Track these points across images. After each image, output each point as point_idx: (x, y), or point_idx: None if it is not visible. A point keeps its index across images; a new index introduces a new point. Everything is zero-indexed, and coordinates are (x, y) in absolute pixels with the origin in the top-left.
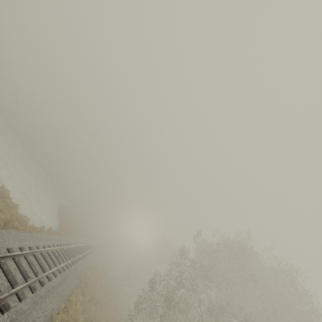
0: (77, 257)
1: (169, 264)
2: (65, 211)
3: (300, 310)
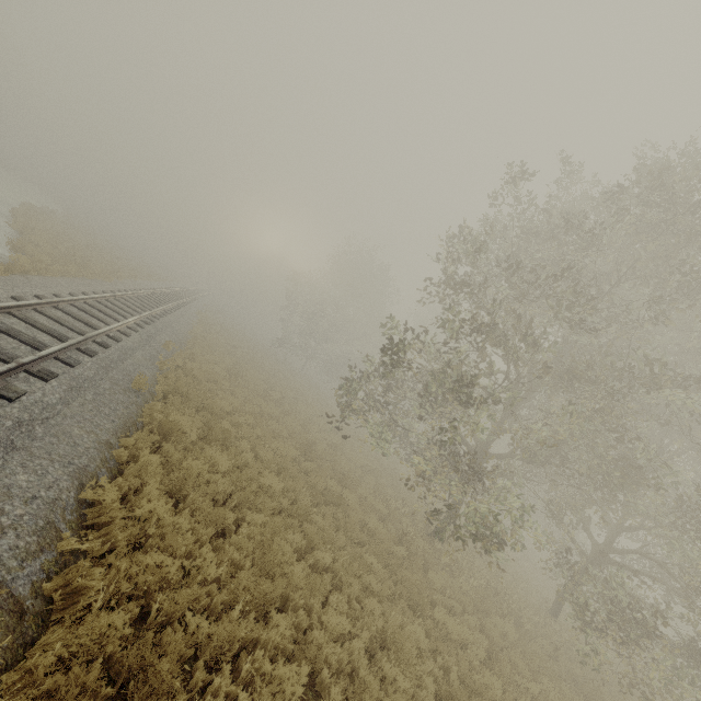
0: (114, 329)
1: (424, 289)
2: (42, 217)
3: None
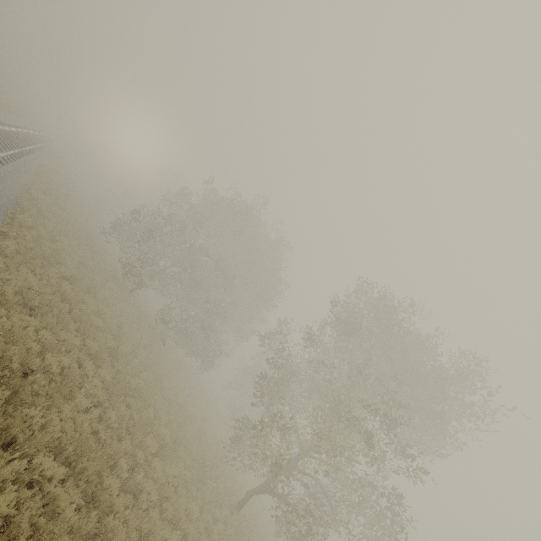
0: (24, 149)
1: (161, 200)
2: None
3: (268, 267)
